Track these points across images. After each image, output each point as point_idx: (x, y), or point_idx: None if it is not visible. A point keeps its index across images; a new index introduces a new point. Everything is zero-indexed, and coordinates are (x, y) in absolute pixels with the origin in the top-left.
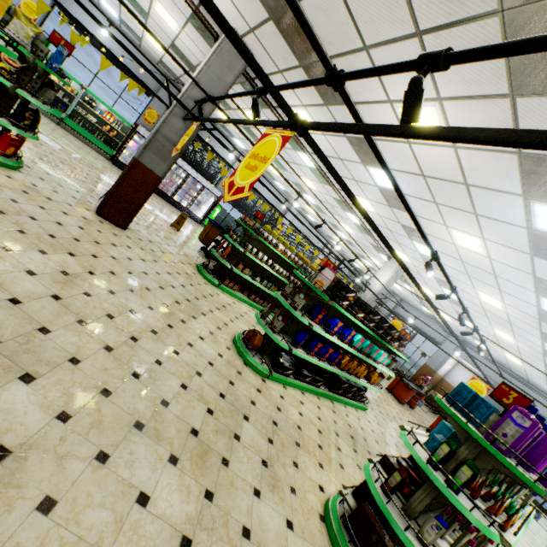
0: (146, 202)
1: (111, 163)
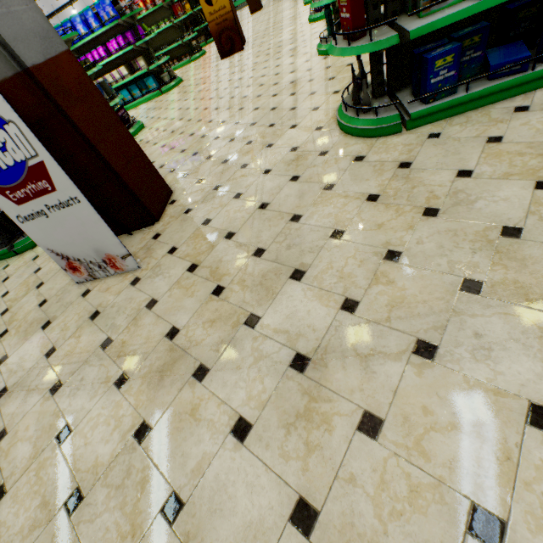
0: None
1: None
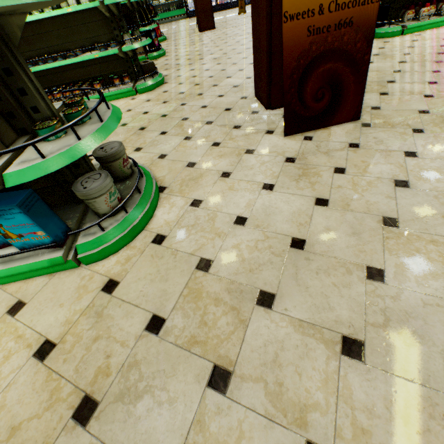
0: (218, 17)
1: (189, 19)
